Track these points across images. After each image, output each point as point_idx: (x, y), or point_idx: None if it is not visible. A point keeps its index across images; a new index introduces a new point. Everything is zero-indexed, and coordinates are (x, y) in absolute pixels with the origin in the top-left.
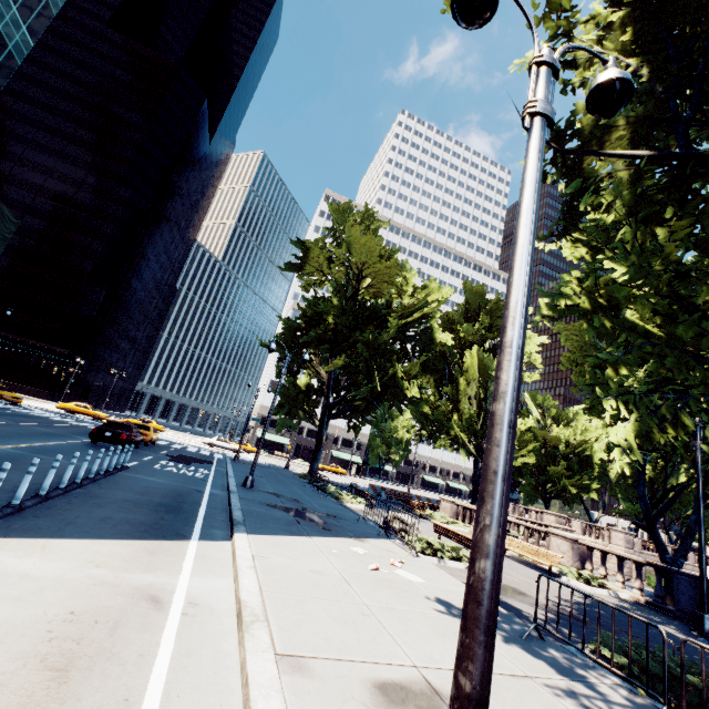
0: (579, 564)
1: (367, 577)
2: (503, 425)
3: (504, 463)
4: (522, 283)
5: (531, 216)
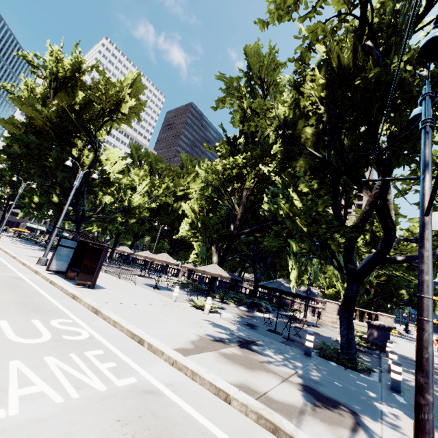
0: None
1: None
2: None
3: None
4: None
5: None
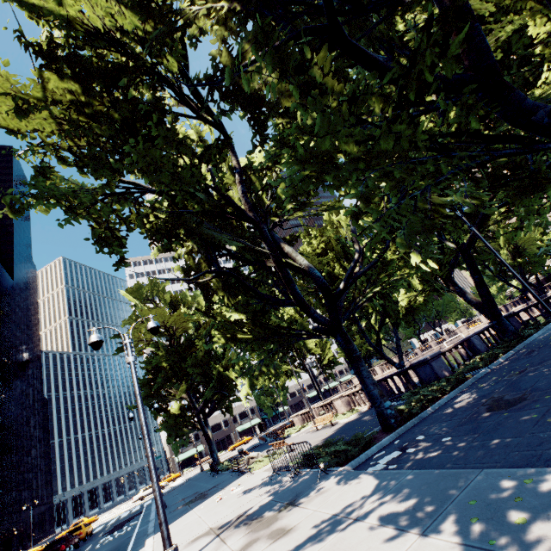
0: (350, 406)
1: (212, 507)
2: (148, 458)
3: (152, 467)
4: (141, 417)
5: (138, 395)
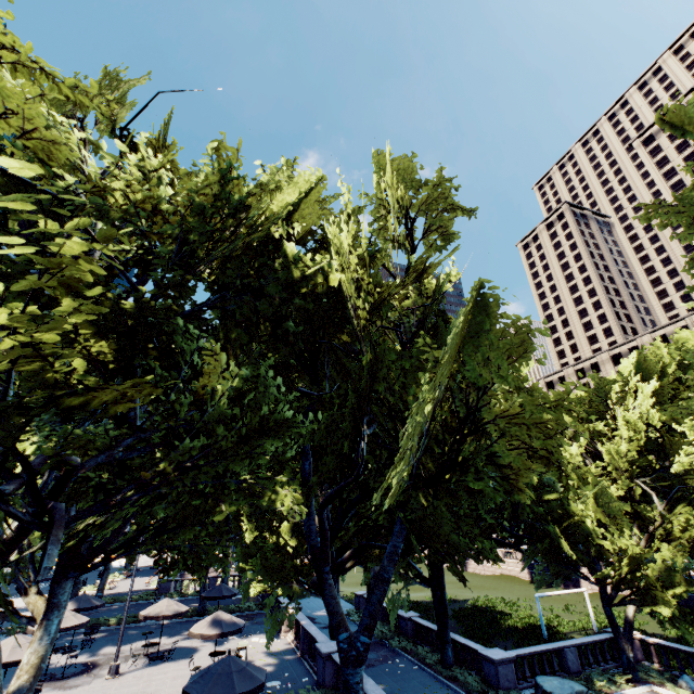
0: None
1: None
2: None
3: None
4: None
5: None
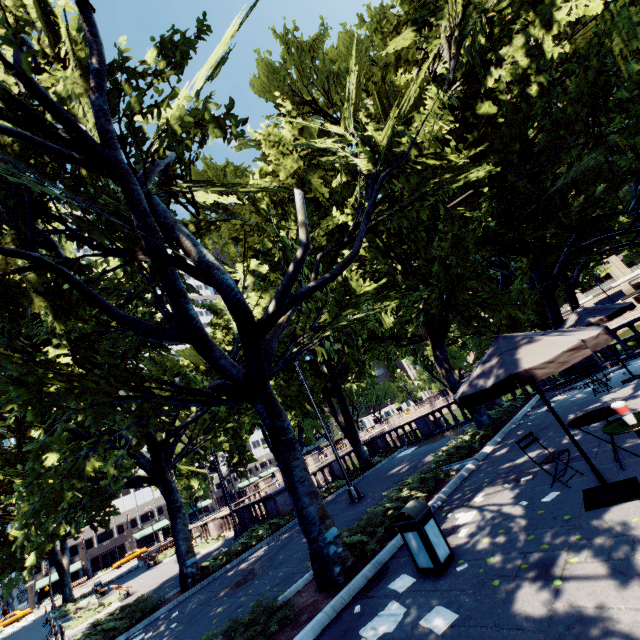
0: (223, 529)
1: None
2: None
3: None
4: None
5: None
